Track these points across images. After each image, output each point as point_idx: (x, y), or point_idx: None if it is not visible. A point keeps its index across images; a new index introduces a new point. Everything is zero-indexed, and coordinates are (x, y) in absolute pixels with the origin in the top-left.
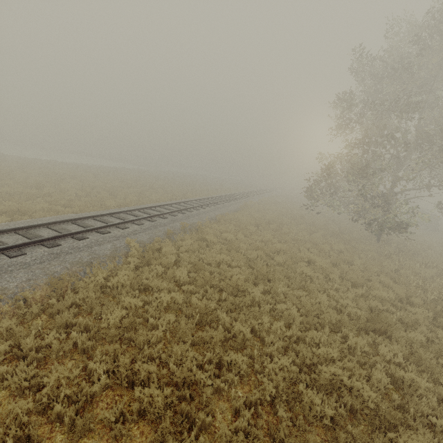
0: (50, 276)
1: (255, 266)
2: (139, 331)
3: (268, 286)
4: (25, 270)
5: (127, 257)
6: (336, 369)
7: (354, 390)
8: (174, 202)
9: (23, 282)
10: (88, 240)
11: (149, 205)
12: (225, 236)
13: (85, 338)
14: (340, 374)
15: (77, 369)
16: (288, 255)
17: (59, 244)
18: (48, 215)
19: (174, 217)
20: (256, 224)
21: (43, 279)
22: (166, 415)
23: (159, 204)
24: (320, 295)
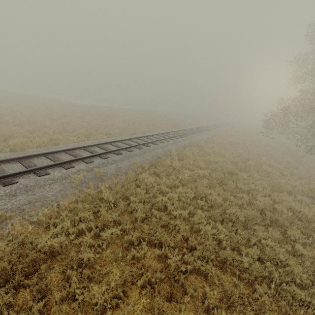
0: (152, 159)
1: (237, 165)
2: (195, 183)
3: (248, 174)
4: (137, 157)
5: (171, 156)
6: (292, 203)
7: (301, 212)
8: (177, 130)
9: (141, 161)
10: (151, 147)
11: (163, 131)
12: (213, 149)
13: (177, 182)
14: (294, 205)
15: (184, 189)
16: (254, 161)
17: (142, 148)
18: (122, 135)
19: (182, 138)
20: (229, 144)
21: (146, 161)
22: (225, 203)
23: (170, 131)
24: (279, 179)
